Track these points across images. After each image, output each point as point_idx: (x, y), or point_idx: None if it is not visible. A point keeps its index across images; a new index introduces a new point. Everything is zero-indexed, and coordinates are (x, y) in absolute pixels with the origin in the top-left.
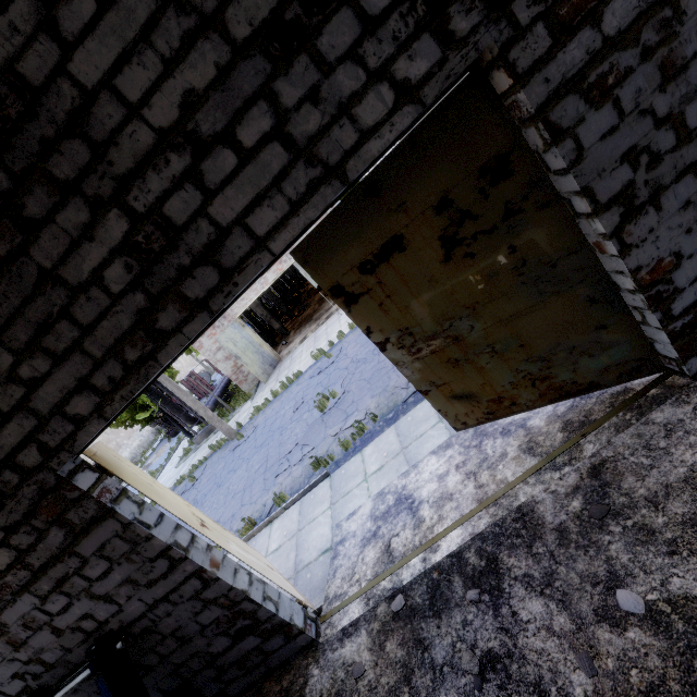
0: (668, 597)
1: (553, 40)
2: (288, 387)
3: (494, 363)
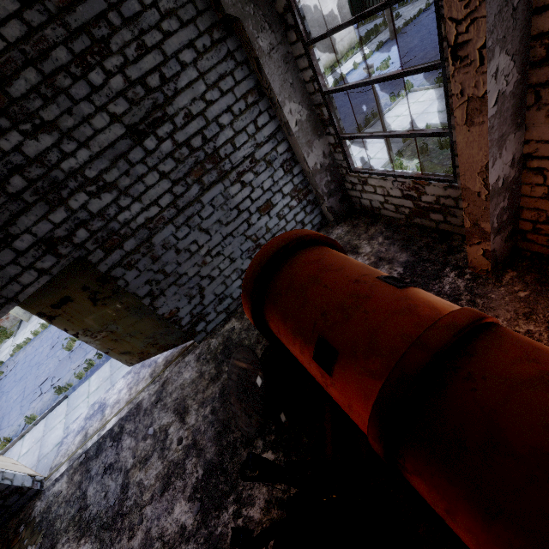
0: (160, 426)
1: (106, 253)
2: (48, 326)
3: (133, 339)
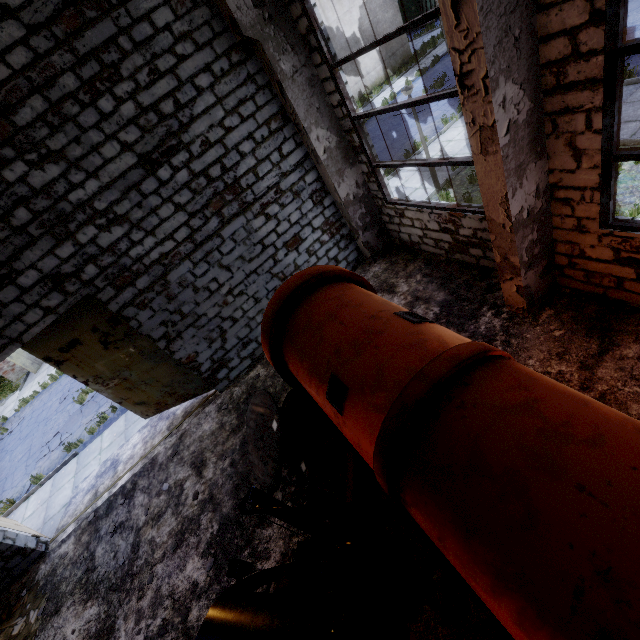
0: (175, 481)
1: (117, 291)
2: (58, 378)
3: (149, 388)
